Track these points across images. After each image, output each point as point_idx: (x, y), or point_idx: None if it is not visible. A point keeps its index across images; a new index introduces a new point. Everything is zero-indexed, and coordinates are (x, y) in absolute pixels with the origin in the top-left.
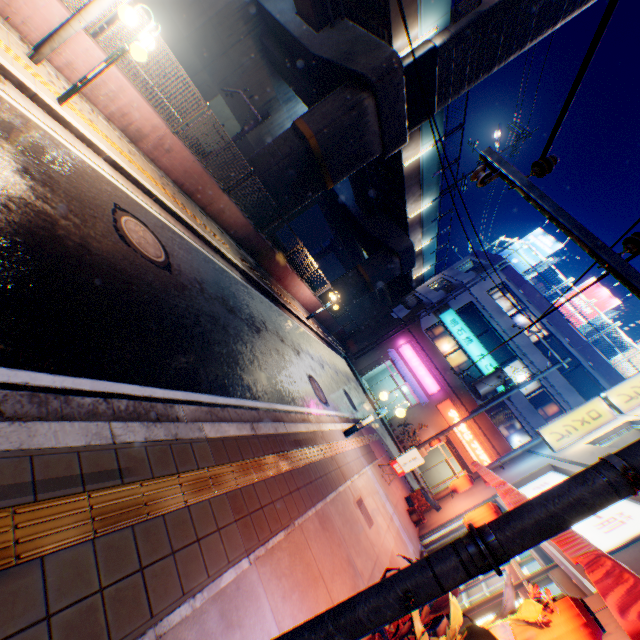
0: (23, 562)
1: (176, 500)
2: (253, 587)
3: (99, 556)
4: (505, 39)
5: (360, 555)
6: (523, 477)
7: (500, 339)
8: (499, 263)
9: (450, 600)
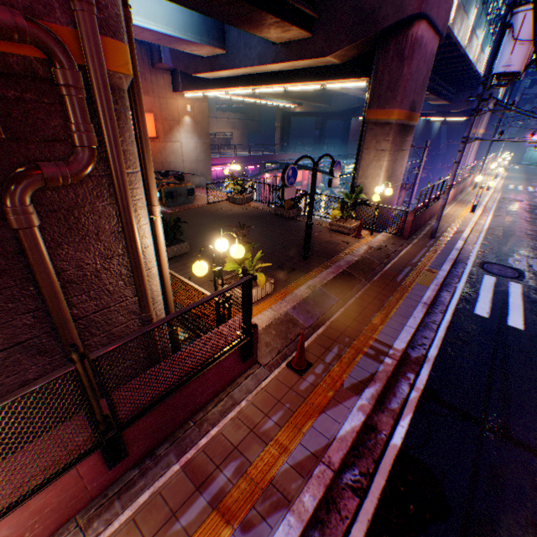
0: None
1: None
2: None
3: None
4: None
5: None
6: None
7: None
8: None
9: None
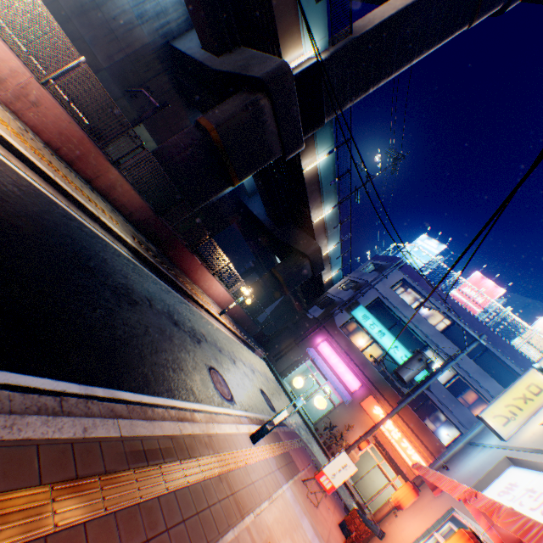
0: None
1: None
2: None
3: None
4: (375, 64)
5: None
6: (479, 478)
7: (409, 330)
8: (397, 262)
9: None
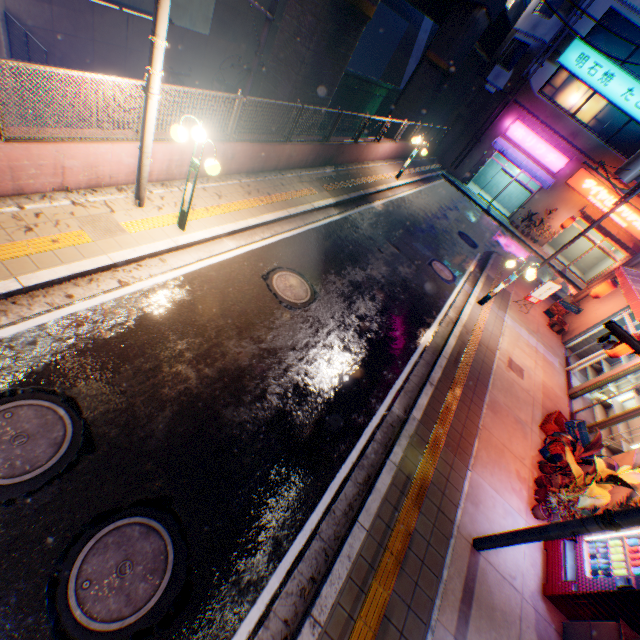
0: (411, 533)
1: (429, 470)
2: (476, 481)
3: (425, 515)
4: None
5: (521, 409)
6: None
7: None
8: None
9: (595, 462)
